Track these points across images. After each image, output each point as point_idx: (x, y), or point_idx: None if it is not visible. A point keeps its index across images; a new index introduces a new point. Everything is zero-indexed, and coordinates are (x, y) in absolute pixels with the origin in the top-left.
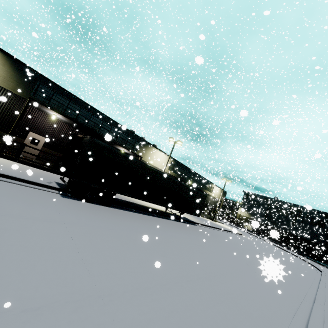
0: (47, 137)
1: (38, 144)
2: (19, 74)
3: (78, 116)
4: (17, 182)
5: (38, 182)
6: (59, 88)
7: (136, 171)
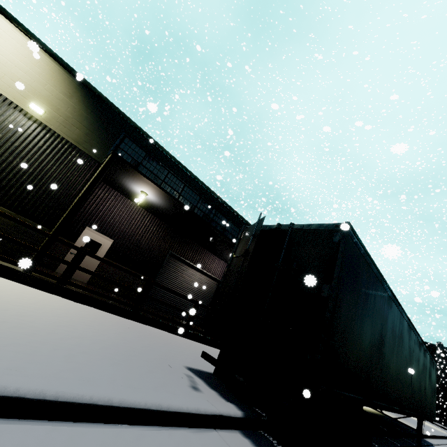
0: (115, 237)
1: (97, 251)
2: (93, 115)
3: (179, 199)
4: (131, 446)
5: (188, 406)
6: (156, 148)
7: (391, 325)
